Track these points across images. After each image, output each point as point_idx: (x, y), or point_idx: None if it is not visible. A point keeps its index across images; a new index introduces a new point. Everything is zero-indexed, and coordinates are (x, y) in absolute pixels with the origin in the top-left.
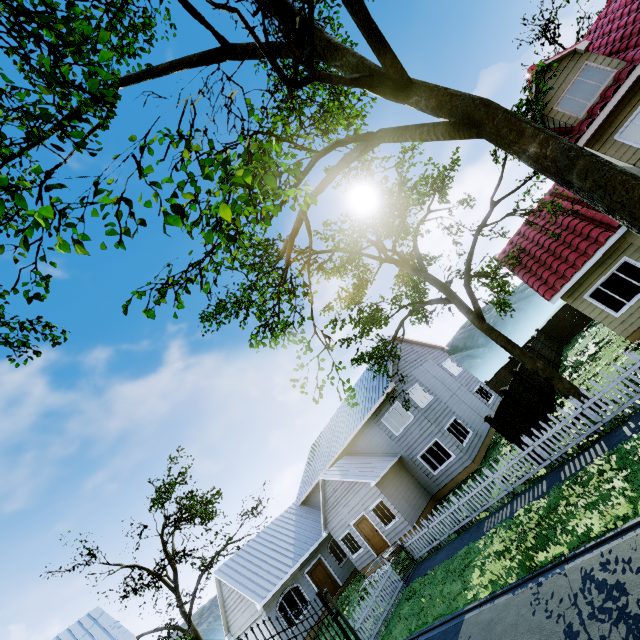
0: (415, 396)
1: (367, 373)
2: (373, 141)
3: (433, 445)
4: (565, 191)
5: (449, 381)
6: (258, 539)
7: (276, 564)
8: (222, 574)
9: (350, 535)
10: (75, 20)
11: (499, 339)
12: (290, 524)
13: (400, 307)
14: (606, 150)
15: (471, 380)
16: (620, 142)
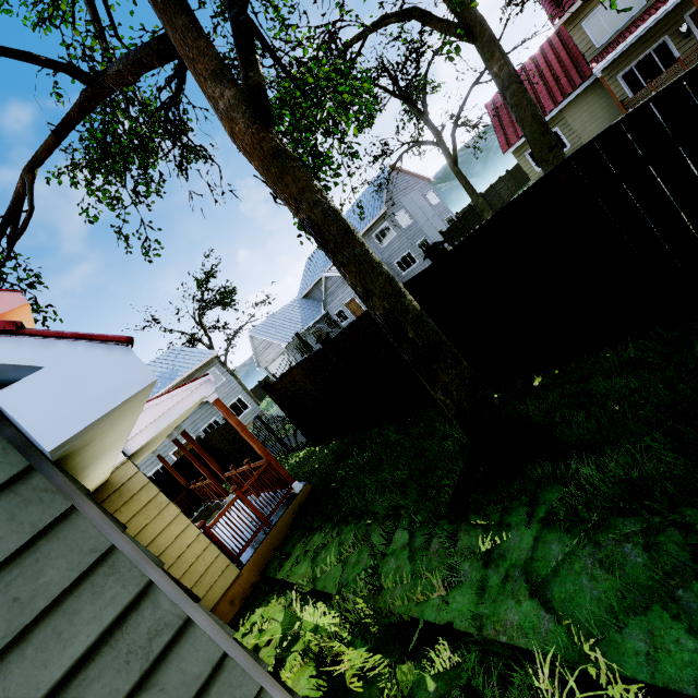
0: (400, 219)
1: (363, 197)
2: (409, 17)
3: (406, 255)
4: (549, 52)
5: (427, 210)
6: (274, 317)
7: (291, 328)
8: (254, 333)
9: (342, 311)
10: (291, 11)
11: (462, 181)
12: (296, 309)
13: (402, 144)
14: (574, 34)
15: (445, 210)
16: (584, 30)
